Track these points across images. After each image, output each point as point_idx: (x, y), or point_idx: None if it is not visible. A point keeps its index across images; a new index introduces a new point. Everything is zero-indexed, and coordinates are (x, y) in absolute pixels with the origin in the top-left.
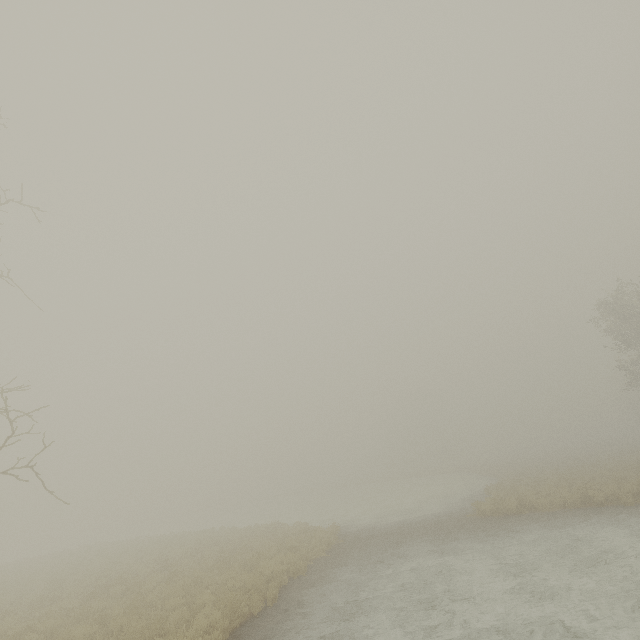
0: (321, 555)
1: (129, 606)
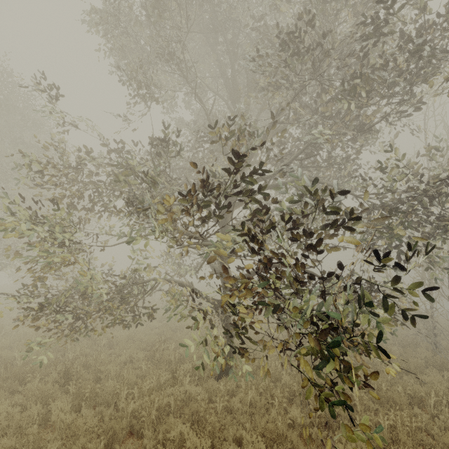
0: None
1: None
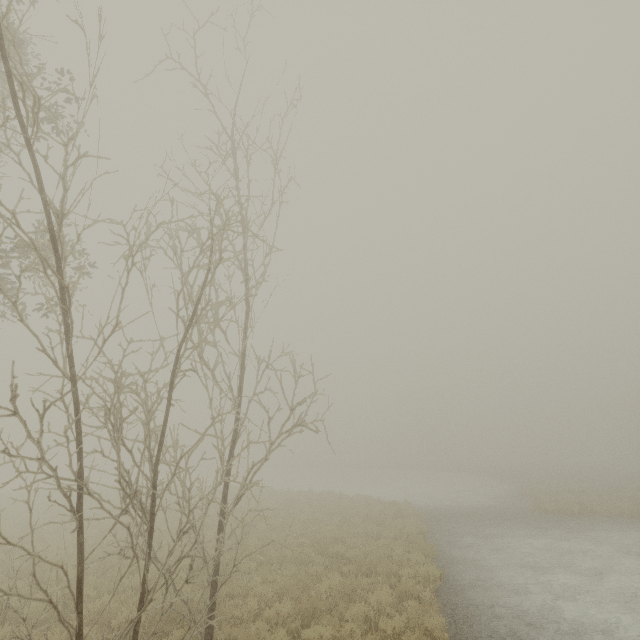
0: (420, 524)
1: (316, 539)
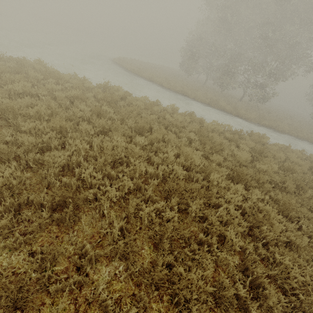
0: None
1: None
